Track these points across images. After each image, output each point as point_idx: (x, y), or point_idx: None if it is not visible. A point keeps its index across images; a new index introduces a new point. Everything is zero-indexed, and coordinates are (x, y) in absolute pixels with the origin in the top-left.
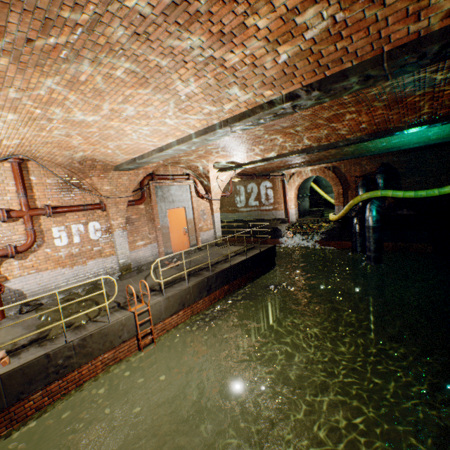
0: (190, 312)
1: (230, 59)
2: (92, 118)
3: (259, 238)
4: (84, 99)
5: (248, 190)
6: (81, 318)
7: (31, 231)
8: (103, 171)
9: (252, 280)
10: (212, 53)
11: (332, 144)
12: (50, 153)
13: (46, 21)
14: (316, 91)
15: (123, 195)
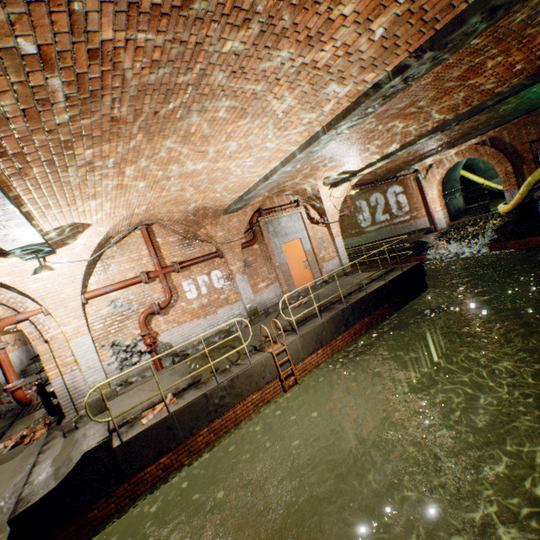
0: (330, 350)
1: (322, 58)
2: (201, 166)
3: (397, 255)
4: (194, 149)
5: (372, 204)
6: (224, 363)
7: (167, 288)
8: (214, 217)
9: (398, 308)
10: (302, 61)
11: (475, 108)
12: (168, 212)
13: (167, 93)
14: (427, 53)
15: (236, 238)
